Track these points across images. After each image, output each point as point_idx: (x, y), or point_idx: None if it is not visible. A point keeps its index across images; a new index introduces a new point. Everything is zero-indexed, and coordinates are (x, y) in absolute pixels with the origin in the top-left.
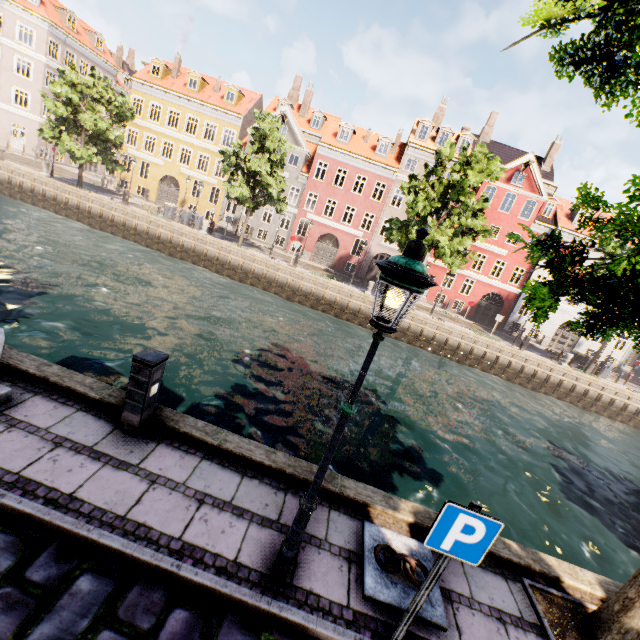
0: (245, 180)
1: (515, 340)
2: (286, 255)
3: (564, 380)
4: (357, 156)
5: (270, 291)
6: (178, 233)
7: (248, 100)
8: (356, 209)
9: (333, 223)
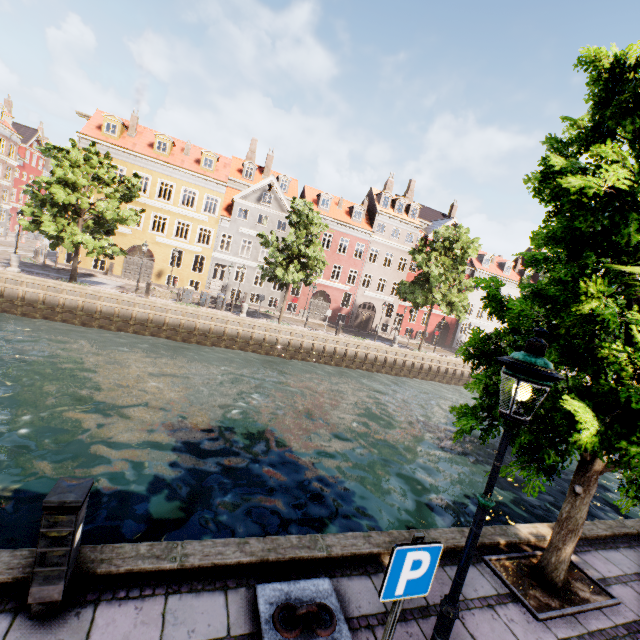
0: (299, 265)
1: None
2: (290, 317)
3: None
4: (340, 222)
5: (320, 362)
6: (220, 321)
7: (222, 165)
8: (342, 267)
9: (325, 281)
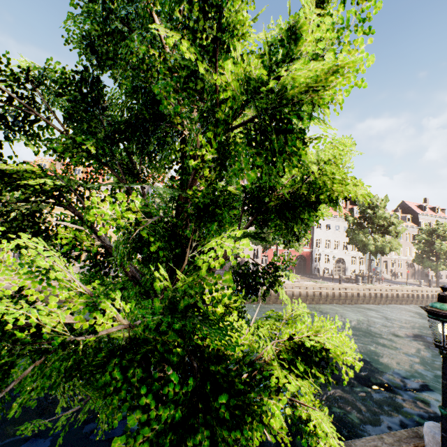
0: None
1: (333, 279)
2: None
3: (365, 292)
4: None
5: None
6: None
7: None
8: None
9: None
